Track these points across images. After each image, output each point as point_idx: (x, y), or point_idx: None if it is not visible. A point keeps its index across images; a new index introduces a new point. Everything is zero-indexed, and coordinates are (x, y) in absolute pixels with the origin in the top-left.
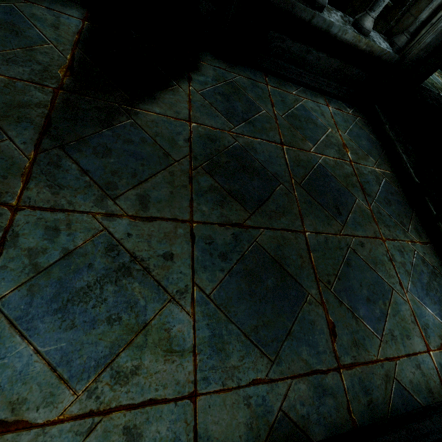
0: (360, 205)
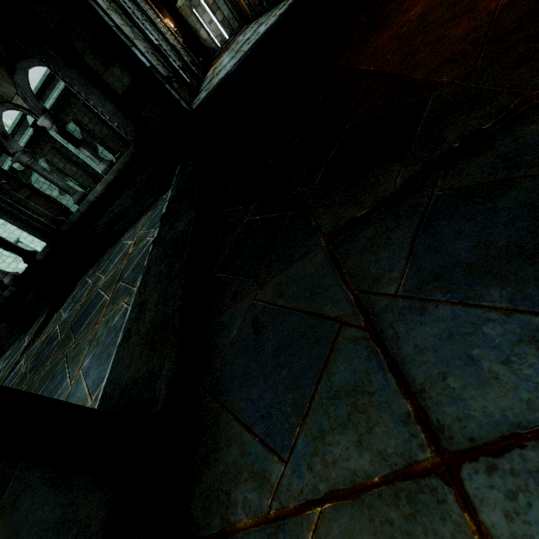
0: (105, 300)
